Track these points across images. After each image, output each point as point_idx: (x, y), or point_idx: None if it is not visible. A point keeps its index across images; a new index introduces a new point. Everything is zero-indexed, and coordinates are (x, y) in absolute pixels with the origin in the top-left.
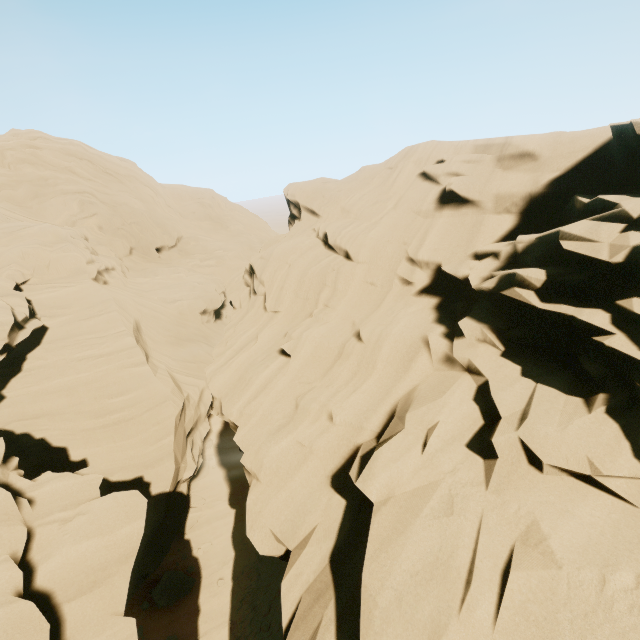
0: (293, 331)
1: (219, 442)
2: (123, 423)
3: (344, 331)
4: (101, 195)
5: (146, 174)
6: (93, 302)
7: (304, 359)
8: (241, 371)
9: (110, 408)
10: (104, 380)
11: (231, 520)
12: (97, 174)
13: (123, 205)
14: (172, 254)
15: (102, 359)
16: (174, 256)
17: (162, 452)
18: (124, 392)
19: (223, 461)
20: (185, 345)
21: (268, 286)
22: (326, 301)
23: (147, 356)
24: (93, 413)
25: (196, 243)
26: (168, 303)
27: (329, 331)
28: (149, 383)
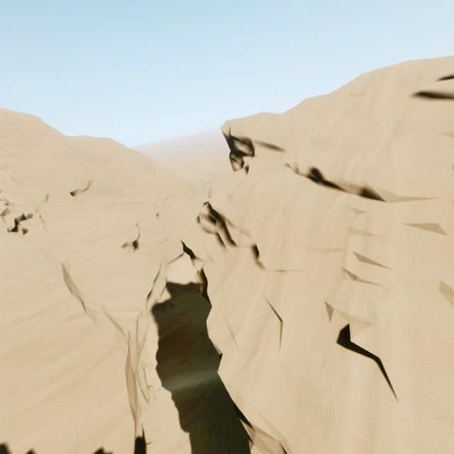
0: (345, 307)
1: (158, 364)
2: (70, 388)
3: (441, 307)
4: (10, 148)
5: (51, 128)
6: (16, 257)
7: (406, 363)
8: (294, 385)
9: (52, 374)
10: (41, 343)
11: (188, 446)
12: (3, 129)
13: (34, 156)
14: (86, 196)
15: (35, 319)
16: (88, 197)
17: (118, 410)
18: (65, 351)
19: (165, 382)
20: (114, 280)
21: (257, 237)
22: (361, 255)
23: (82, 303)
24: (33, 386)
25: (106, 184)
26: (91, 242)
27: (417, 308)
28: (91, 335)
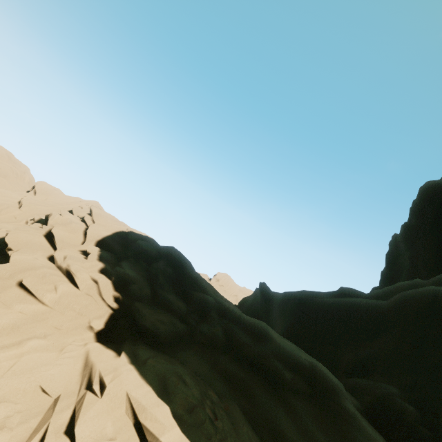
0: None
1: None
2: None
3: None
4: None
5: None
6: None
7: None
8: None
9: None
10: None
11: None
12: None
13: None
14: None
15: None
16: None
17: None
18: None
19: None
20: None
21: None
22: None
23: None
24: None
25: None
26: None
27: None
28: None
